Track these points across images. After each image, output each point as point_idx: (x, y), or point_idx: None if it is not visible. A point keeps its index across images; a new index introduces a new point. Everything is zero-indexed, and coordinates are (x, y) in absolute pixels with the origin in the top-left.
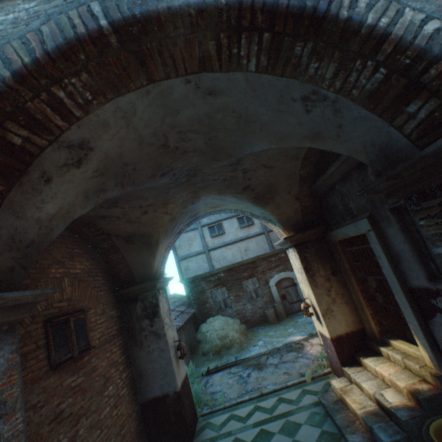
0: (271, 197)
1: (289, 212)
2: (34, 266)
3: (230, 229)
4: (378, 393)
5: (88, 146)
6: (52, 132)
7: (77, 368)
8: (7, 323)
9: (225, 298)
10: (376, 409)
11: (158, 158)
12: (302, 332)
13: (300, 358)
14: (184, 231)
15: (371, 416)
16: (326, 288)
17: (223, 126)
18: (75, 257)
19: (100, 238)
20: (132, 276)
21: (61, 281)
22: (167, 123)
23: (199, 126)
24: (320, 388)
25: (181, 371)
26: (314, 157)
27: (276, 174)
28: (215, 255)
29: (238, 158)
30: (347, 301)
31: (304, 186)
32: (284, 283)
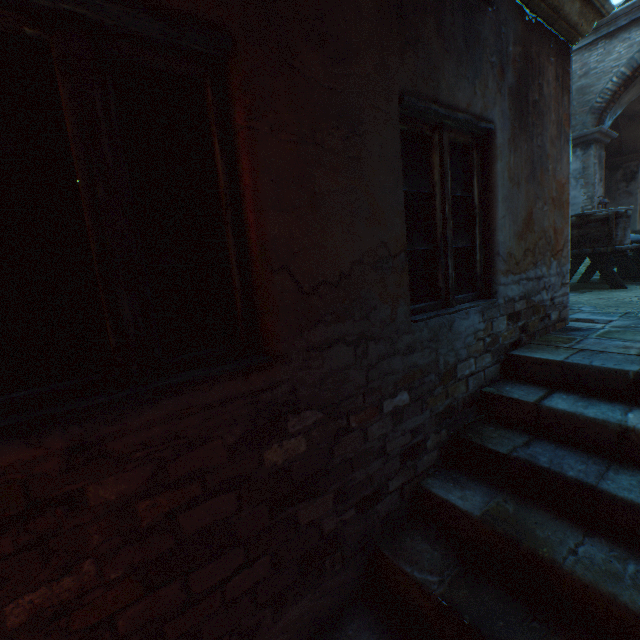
0: None
1: None
2: None
3: None
4: None
5: None
6: None
7: None
8: (603, 144)
9: None
10: None
11: None
12: None
13: None
14: None
15: None
16: None
17: None
18: None
19: None
20: (620, 150)
21: None
22: None
23: None
24: None
25: (639, 225)
26: None
27: None
28: None
29: None
30: None
31: None
32: None
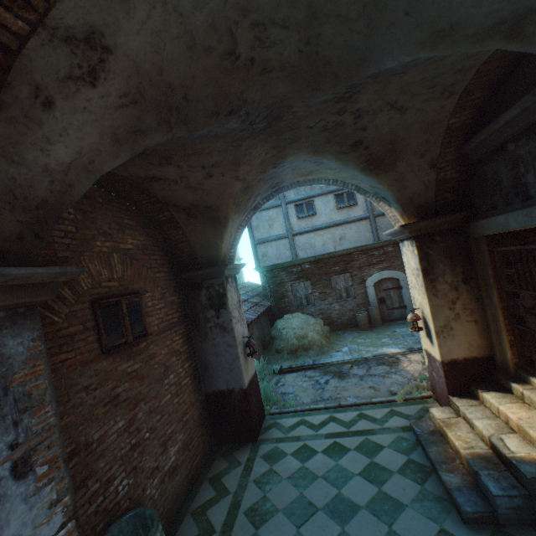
0: (392, 161)
1: (416, 187)
2: (73, 236)
3: (323, 210)
4: (495, 437)
5: (101, 42)
6: (29, 2)
7: (133, 354)
8: (22, 305)
9: (308, 294)
10: (487, 454)
11: (221, 81)
12: (400, 345)
13: (392, 374)
14: (261, 207)
15: (480, 461)
16: (449, 299)
17: (334, 10)
18: (126, 230)
19: (155, 208)
20: (196, 259)
21: (109, 257)
22: (233, 0)
23: (290, 10)
24: (413, 412)
25: (250, 369)
26: (482, 91)
27: (408, 122)
28: (300, 242)
29: (351, 87)
30: (476, 319)
31: (449, 146)
32: (385, 284)
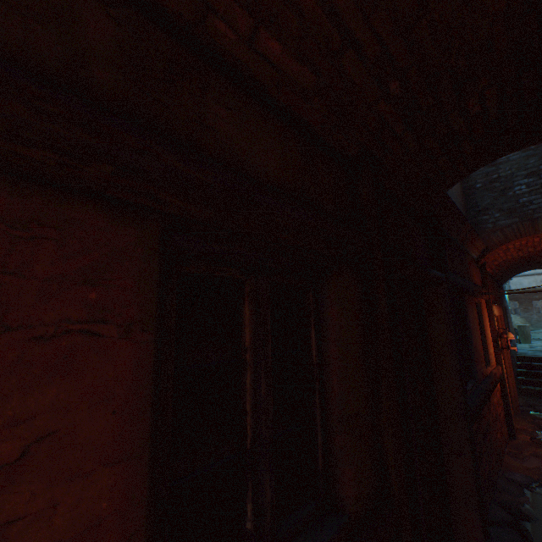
0: None
1: None
2: None
3: None
4: None
5: None
6: None
7: None
8: None
9: (515, 308)
10: None
11: None
12: None
13: None
14: None
15: None
16: None
17: None
18: None
19: None
20: None
21: None
22: None
23: None
24: None
25: None
26: None
27: None
28: (512, 281)
29: None
30: None
31: None
32: None
